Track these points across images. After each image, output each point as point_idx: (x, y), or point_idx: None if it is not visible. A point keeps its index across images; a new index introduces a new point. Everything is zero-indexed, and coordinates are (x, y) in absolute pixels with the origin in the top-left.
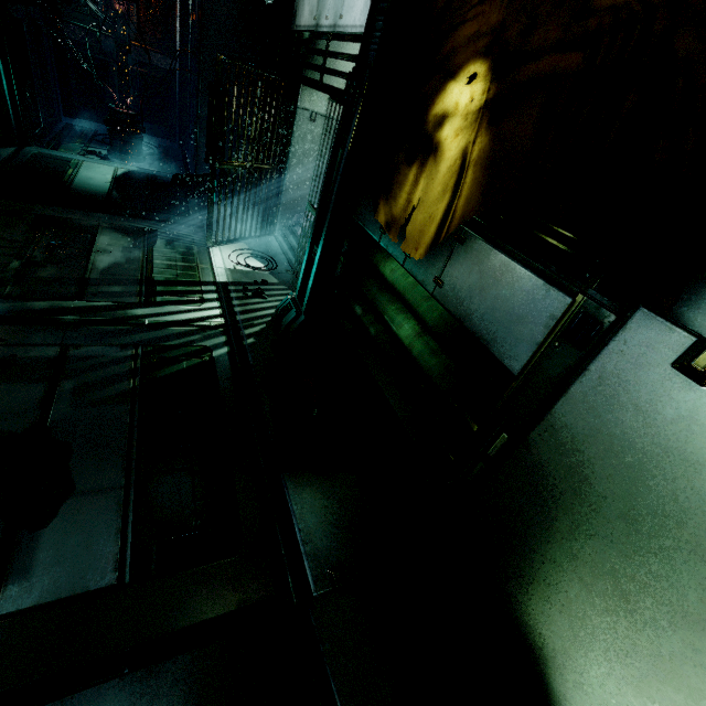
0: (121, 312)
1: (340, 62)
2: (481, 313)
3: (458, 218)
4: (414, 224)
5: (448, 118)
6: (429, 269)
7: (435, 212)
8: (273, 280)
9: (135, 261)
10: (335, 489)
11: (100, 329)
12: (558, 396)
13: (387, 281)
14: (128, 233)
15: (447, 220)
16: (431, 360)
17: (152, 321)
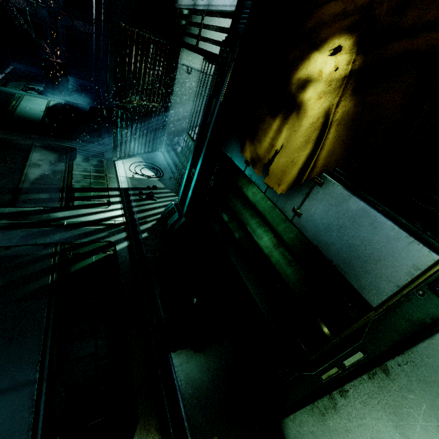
0: (46, 215)
1: (208, 32)
2: (338, 247)
3: (320, 167)
4: (276, 164)
5: (311, 82)
6: (288, 201)
7: (297, 158)
8: (160, 185)
9: (58, 173)
10: (210, 362)
11: (28, 231)
12: (421, 338)
13: (250, 201)
14: (55, 150)
15: (308, 166)
16: (288, 269)
17: (70, 222)
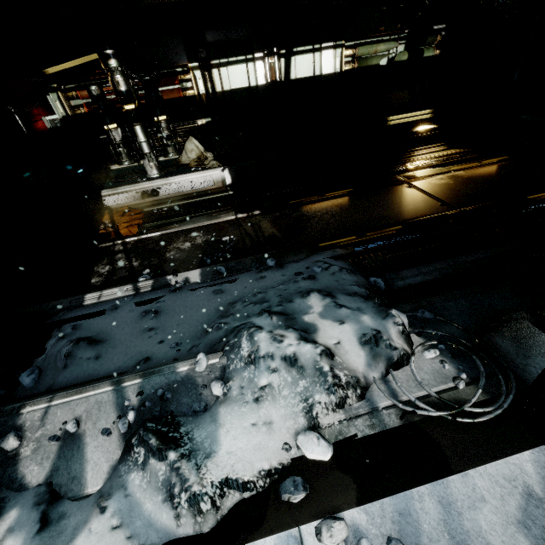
0: None
1: None
2: None
3: None
4: None
5: None
6: None
7: None
8: None
9: None
10: None
11: None
12: None
13: None
14: None
15: None
16: None
17: None
